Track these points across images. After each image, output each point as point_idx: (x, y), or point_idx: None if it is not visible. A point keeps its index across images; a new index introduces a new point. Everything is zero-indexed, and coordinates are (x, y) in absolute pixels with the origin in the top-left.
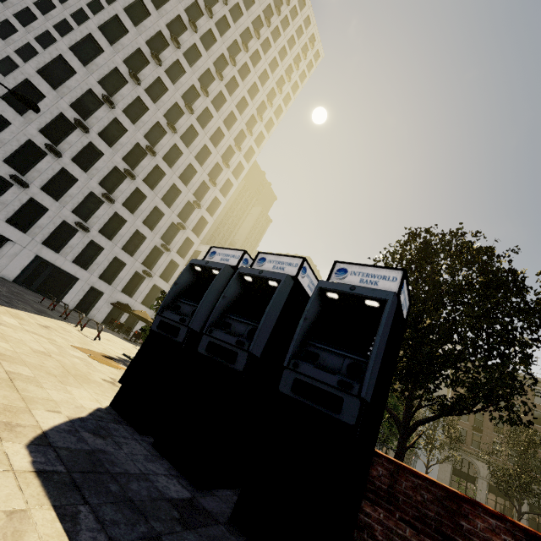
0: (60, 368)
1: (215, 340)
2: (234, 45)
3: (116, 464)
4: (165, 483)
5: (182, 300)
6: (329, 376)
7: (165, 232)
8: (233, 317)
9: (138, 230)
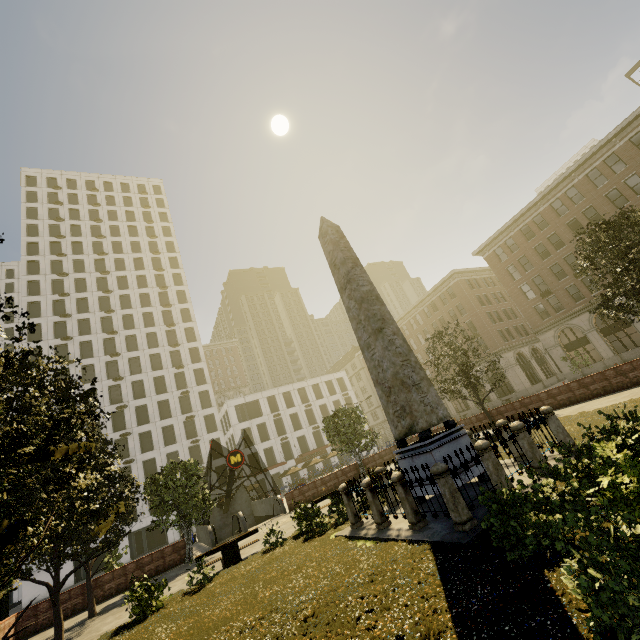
0: None
1: None
2: (100, 281)
3: None
4: None
5: None
6: None
7: (187, 432)
8: None
9: (167, 453)
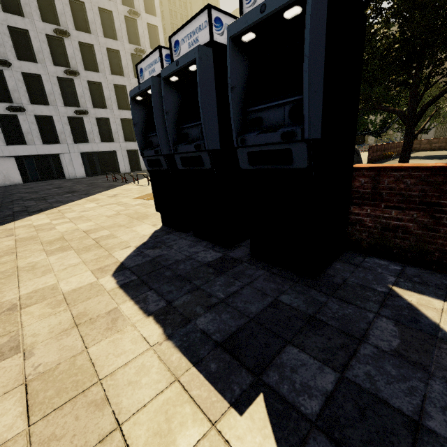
0: (127, 219)
1: (183, 154)
2: None
3: (169, 259)
4: (203, 255)
5: (149, 135)
6: (272, 136)
7: (133, 69)
8: (185, 126)
9: (114, 84)
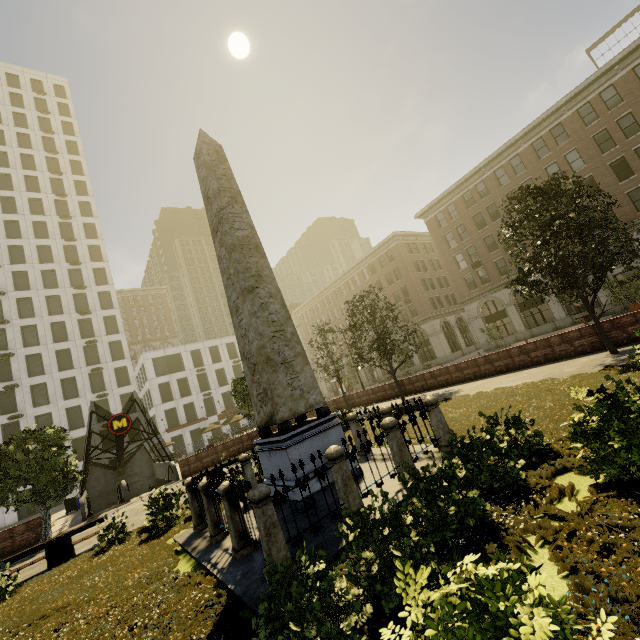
0: None
1: None
2: None
3: None
4: None
5: None
6: None
7: (93, 386)
8: None
9: (67, 408)
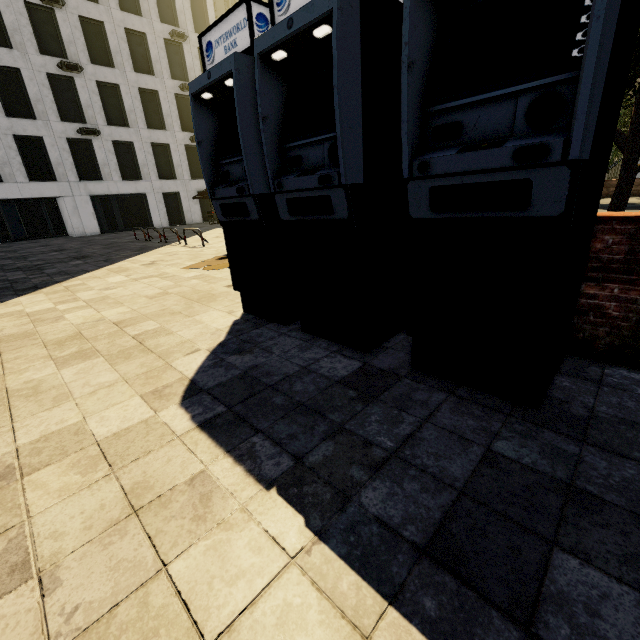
0: (182, 302)
1: (292, 194)
2: None
3: (272, 373)
4: (329, 365)
5: (223, 162)
6: (492, 155)
7: (169, 65)
8: (296, 144)
9: (140, 88)
